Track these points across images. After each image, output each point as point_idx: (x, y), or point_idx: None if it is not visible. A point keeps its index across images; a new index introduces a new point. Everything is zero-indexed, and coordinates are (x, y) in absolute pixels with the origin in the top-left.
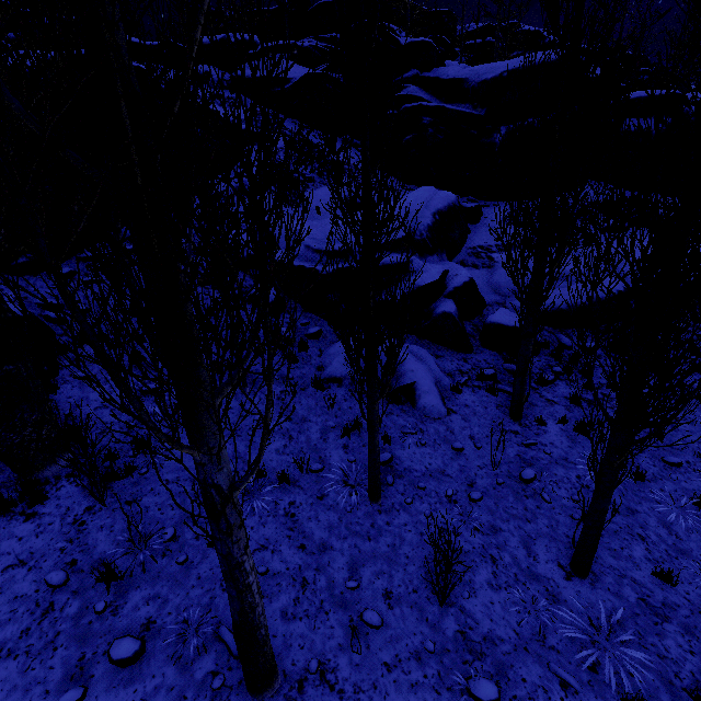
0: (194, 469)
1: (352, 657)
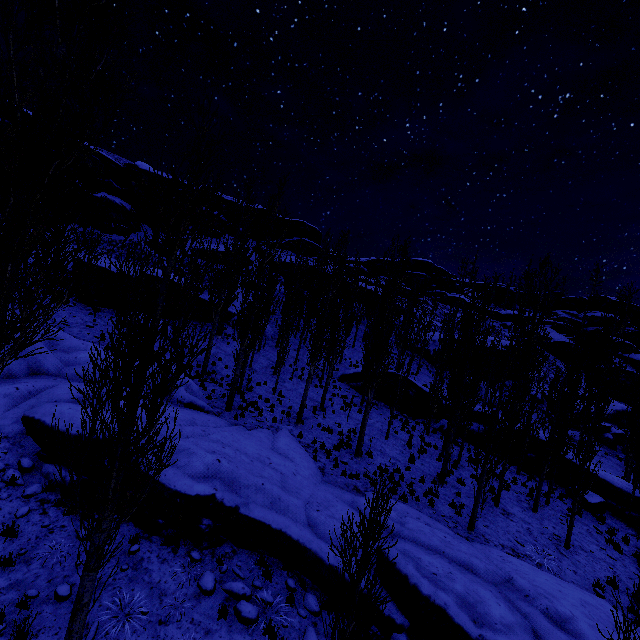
0: None
1: None
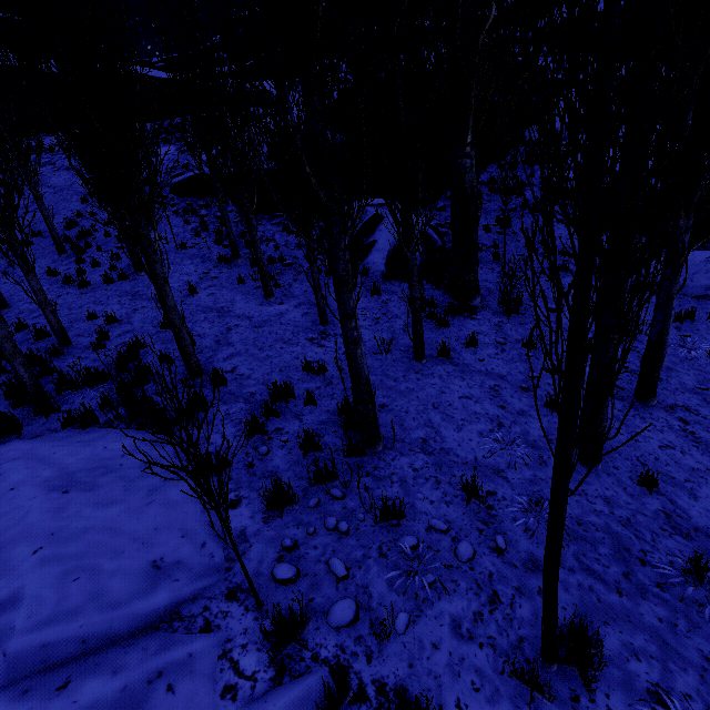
0: (553, 318)
1: (709, 410)
